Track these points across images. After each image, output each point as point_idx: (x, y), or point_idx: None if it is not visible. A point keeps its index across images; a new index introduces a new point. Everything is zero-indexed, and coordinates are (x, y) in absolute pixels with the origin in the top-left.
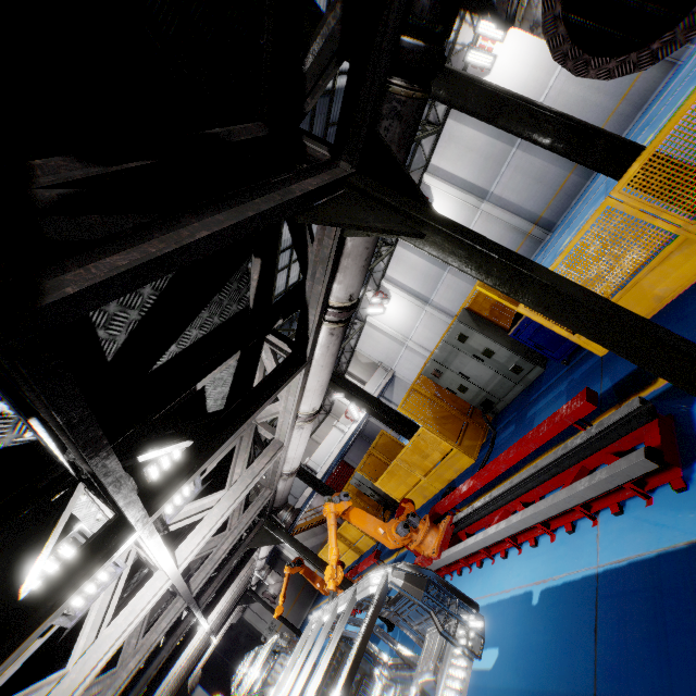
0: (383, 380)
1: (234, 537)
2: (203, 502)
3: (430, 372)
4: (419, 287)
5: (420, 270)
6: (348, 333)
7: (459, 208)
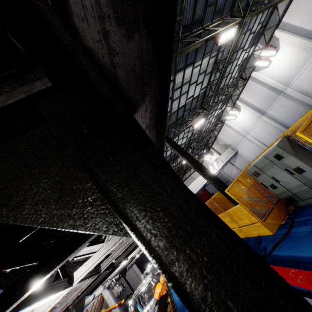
0: (230, 154)
1: (123, 248)
2: (92, 248)
3: (251, 172)
4: (260, 105)
5: (262, 94)
6: (214, 128)
7: (299, 51)
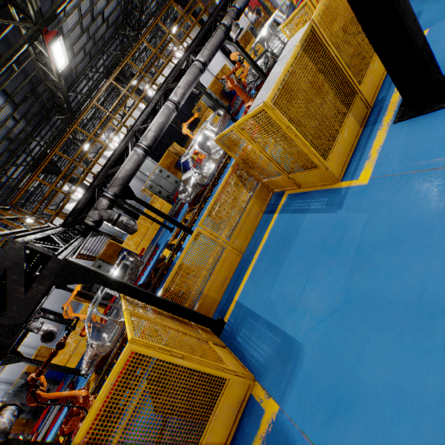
0: None
1: None
2: None
3: None
4: None
5: None
6: None
7: None
